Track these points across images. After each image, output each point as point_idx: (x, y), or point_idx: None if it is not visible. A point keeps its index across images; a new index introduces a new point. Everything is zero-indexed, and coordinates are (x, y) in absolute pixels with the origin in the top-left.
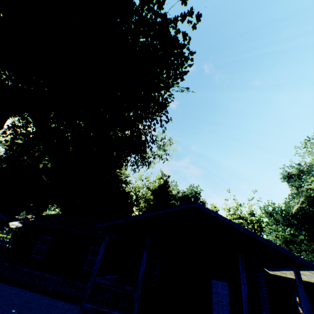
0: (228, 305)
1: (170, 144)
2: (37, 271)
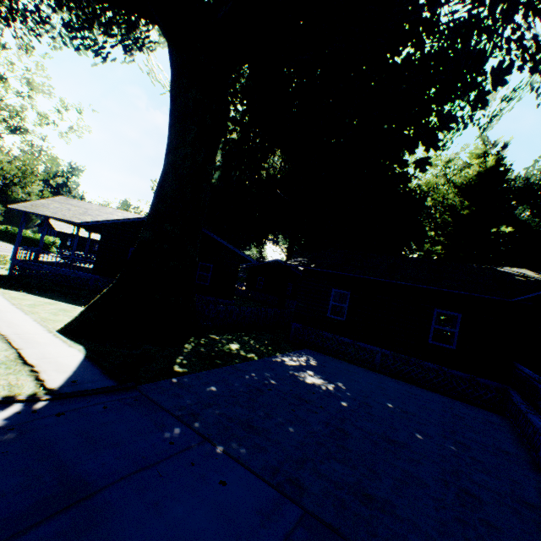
0: None
1: None
2: (345, 338)
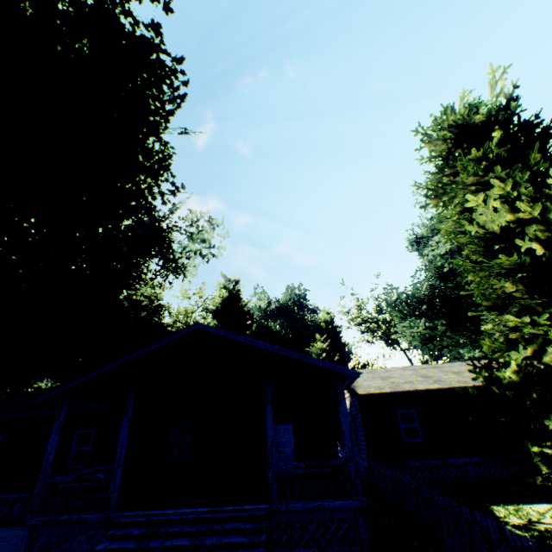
0: (293, 455)
1: (214, 228)
2: None
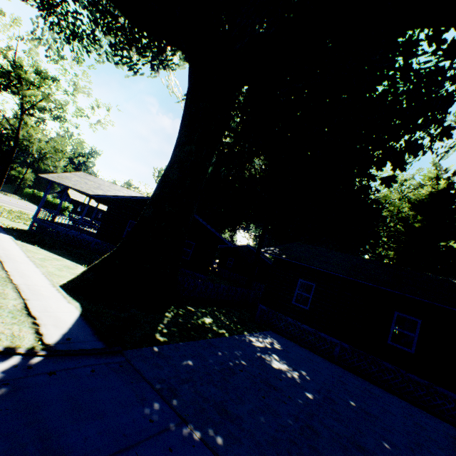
0: None
1: None
2: (307, 326)
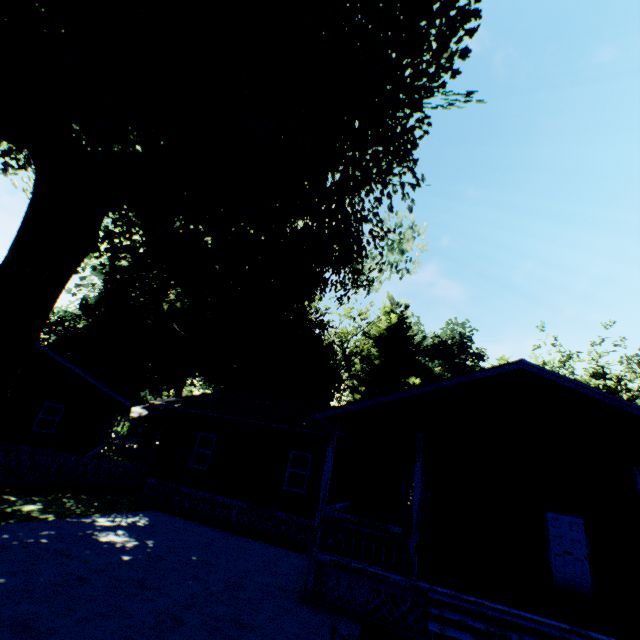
0: (586, 561)
1: (414, 237)
2: (204, 492)
